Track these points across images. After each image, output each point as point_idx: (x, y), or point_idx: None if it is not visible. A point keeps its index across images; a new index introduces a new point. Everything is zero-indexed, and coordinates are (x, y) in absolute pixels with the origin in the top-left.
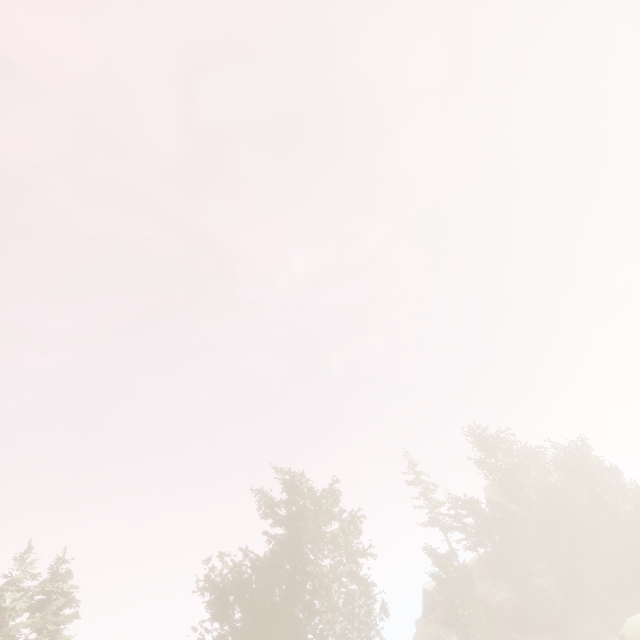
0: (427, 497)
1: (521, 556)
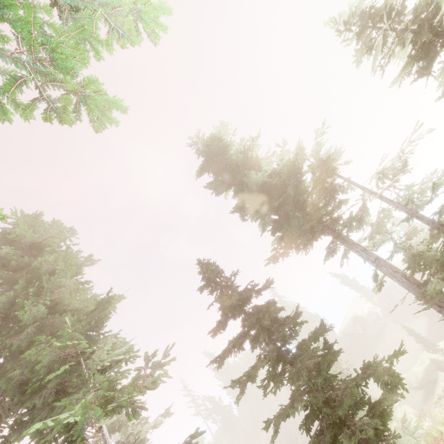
0: (194, 402)
1: (234, 418)
